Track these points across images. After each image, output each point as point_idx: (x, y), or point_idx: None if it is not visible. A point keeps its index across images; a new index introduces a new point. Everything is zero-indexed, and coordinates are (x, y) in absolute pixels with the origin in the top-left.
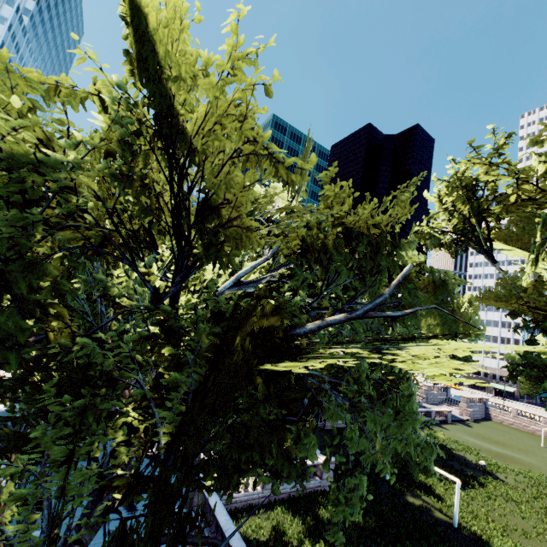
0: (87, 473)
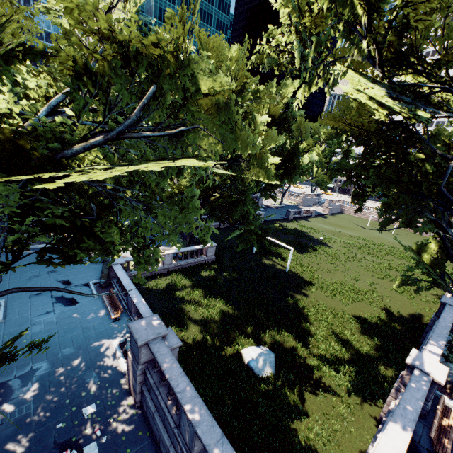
0: None
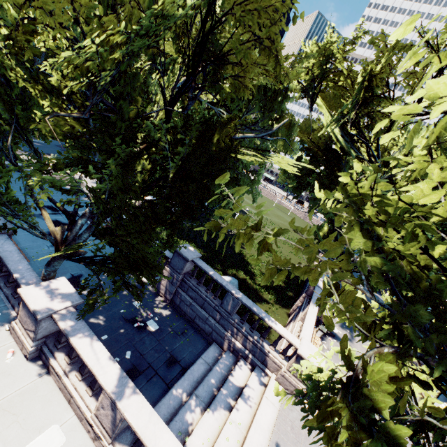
0: None
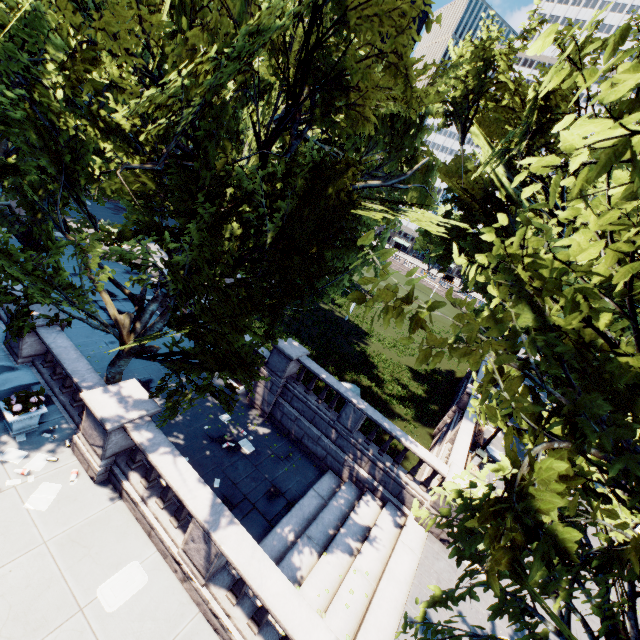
0: None
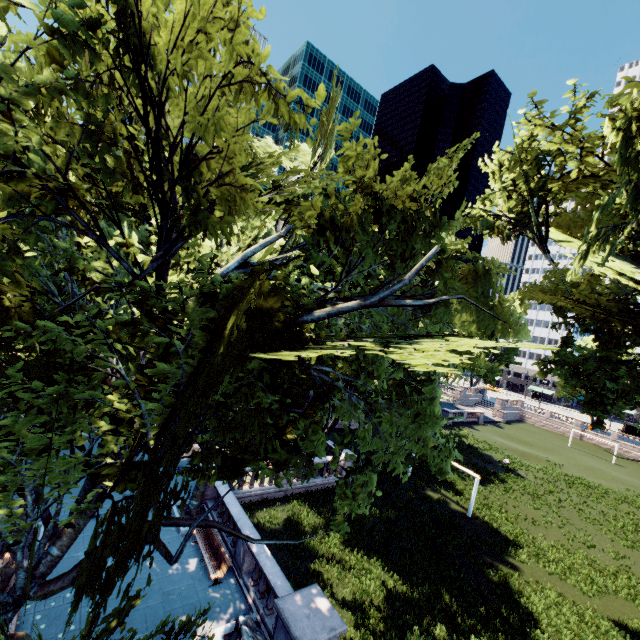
0: (72, 462)
